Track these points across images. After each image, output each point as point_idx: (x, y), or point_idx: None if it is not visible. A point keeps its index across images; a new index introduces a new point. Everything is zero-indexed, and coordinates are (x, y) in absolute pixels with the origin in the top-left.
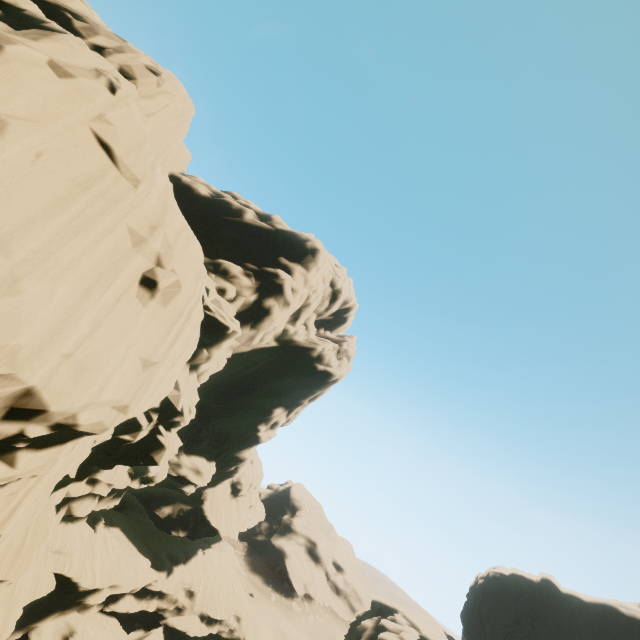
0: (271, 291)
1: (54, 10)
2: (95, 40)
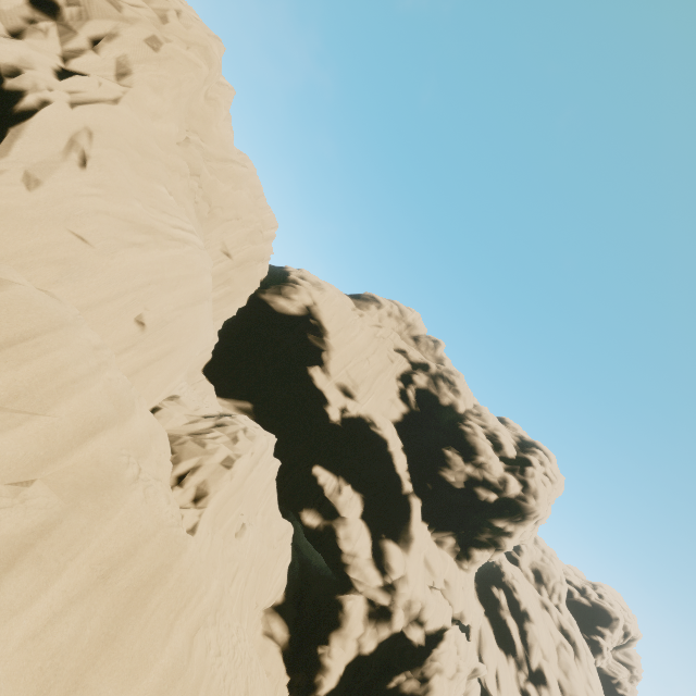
0: (595, 651)
1: (538, 574)
2: (551, 585)
